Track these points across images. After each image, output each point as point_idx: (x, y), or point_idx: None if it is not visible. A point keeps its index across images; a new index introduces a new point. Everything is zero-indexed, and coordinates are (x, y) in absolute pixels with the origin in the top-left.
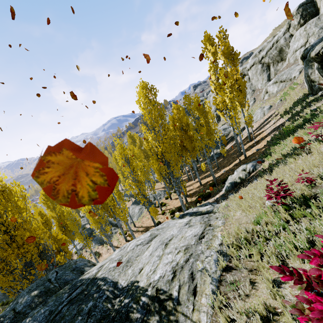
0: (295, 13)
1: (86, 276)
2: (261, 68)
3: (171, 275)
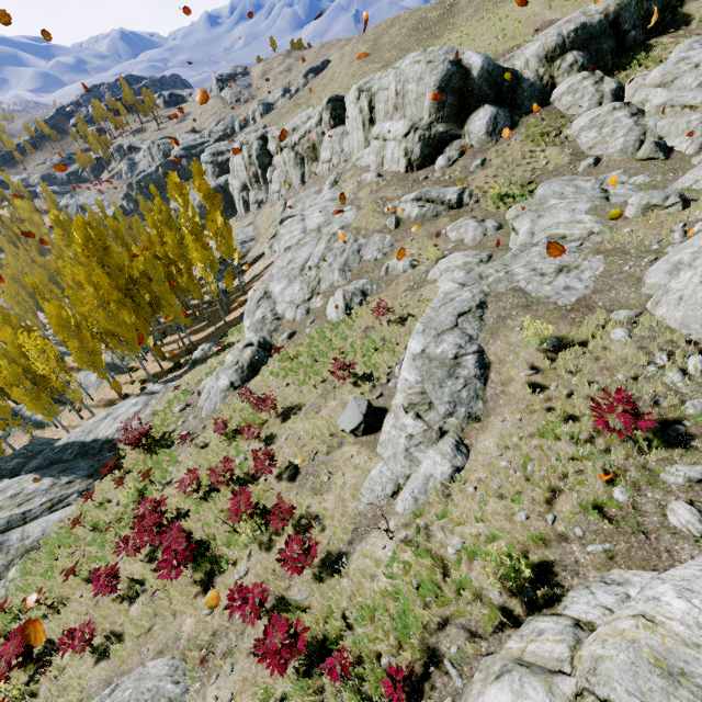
0: (326, 108)
1: (59, 444)
2: (294, 159)
3: (116, 432)
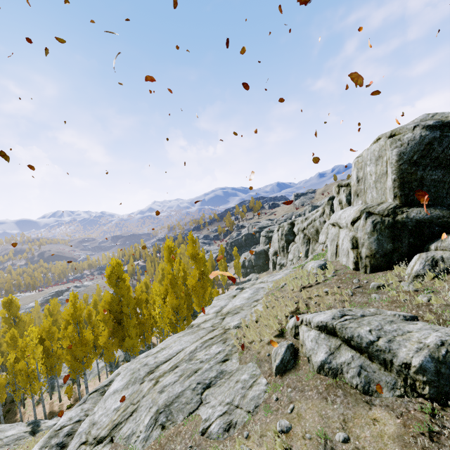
0: (327, 203)
1: None
2: (302, 239)
3: None
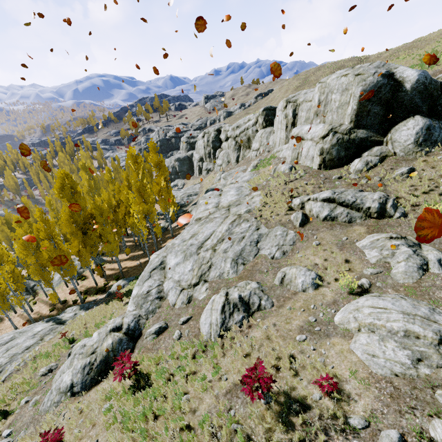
0: (261, 114)
1: None
2: (234, 146)
3: None
